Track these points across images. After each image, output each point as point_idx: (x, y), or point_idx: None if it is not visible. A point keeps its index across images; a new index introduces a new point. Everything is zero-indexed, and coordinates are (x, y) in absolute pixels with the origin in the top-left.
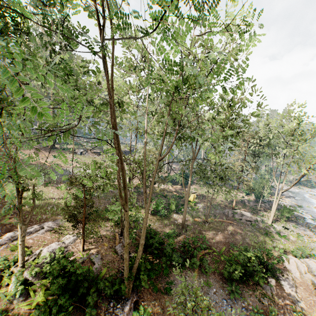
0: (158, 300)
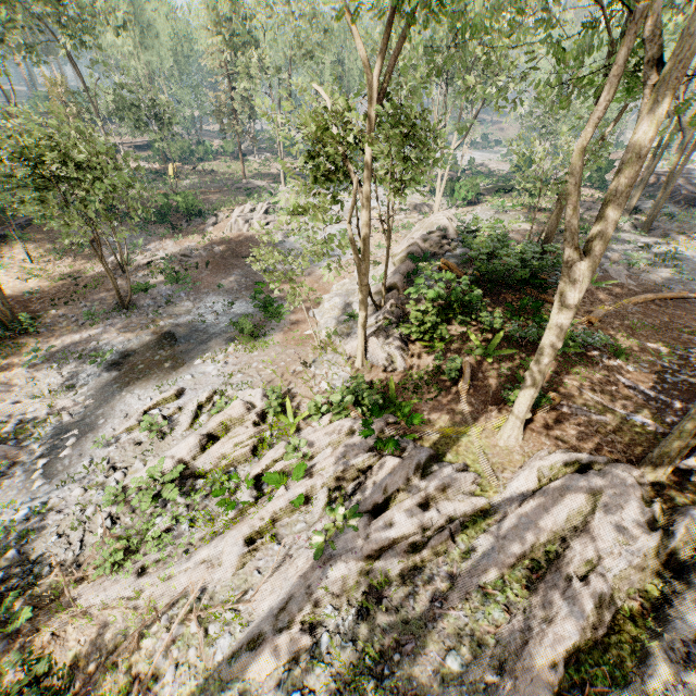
0: (47, 234)
